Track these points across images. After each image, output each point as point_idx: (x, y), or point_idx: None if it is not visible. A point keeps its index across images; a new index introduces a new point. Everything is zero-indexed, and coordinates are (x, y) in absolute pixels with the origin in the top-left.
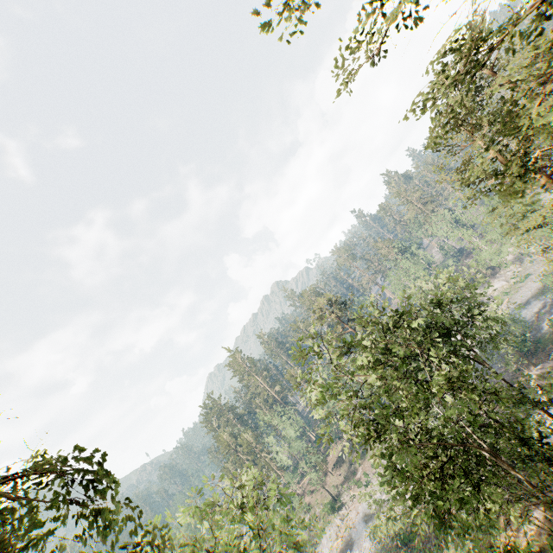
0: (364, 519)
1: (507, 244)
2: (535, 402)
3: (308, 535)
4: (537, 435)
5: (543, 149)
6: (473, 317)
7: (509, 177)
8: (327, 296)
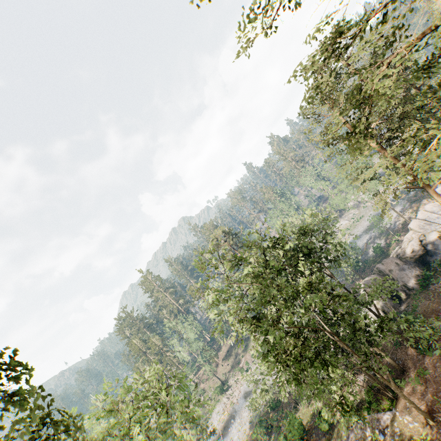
0: (244, 396)
1: (351, 193)
2: (363, 301)
3: (202, 413)
4: (363, 324)
5: (378, 123)
6: (326, 242)
7: (356, 134)
8: (223, 228)
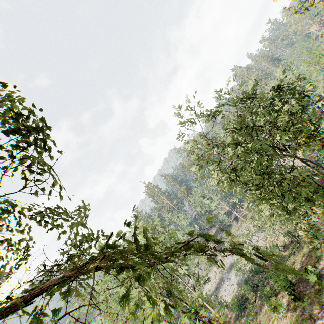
0: (230, 266)
1: (320, 84)
2: None
3: None
4: None
5: None
6: (303, 98)
7: None
8: (200, 134)
